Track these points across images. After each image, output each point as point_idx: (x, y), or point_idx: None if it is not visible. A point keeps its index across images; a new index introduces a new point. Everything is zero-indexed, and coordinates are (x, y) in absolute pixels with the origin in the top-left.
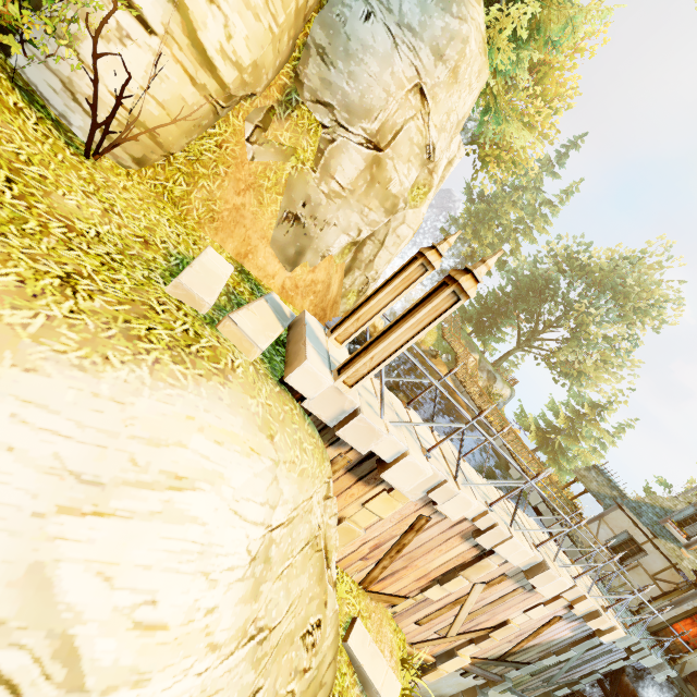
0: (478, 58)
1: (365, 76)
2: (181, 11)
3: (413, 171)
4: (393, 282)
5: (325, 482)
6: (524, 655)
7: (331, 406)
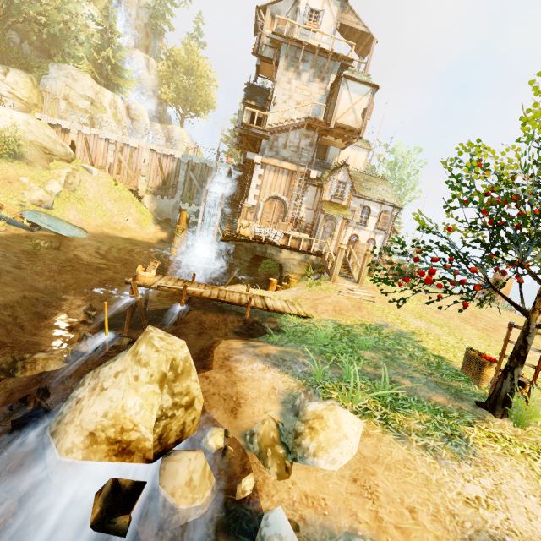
0: (79, 74)
1: (54, 89)
2: (13, 94)
3: (84, 101)
4: (54, 104)
5: (56, 135)
6: (171, 181)
7: (46, 120)
